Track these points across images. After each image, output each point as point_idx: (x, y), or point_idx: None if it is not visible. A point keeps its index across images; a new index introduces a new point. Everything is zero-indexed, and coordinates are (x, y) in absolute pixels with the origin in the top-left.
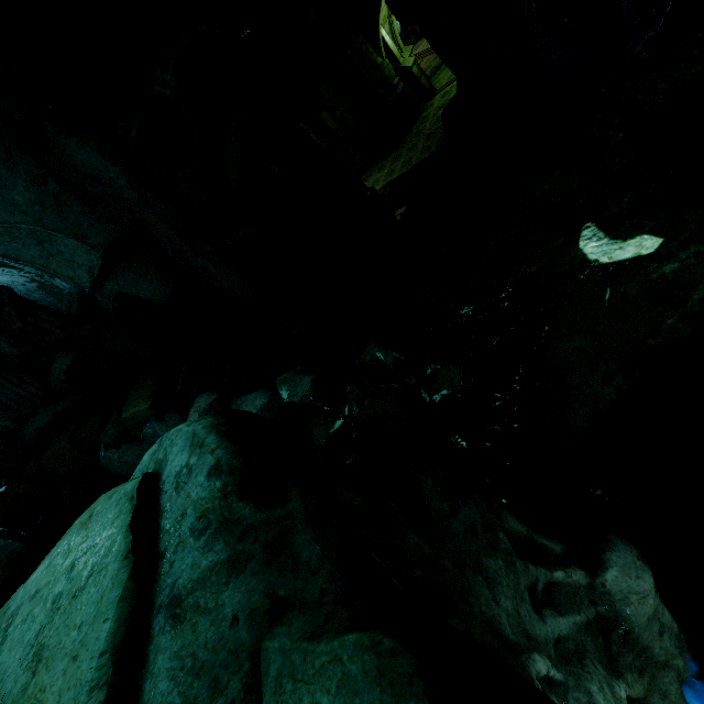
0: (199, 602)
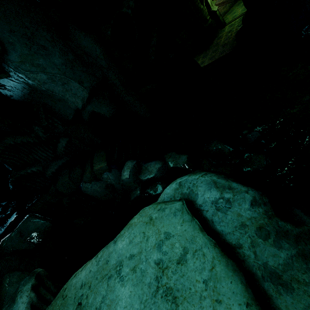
0: (296, 278)
